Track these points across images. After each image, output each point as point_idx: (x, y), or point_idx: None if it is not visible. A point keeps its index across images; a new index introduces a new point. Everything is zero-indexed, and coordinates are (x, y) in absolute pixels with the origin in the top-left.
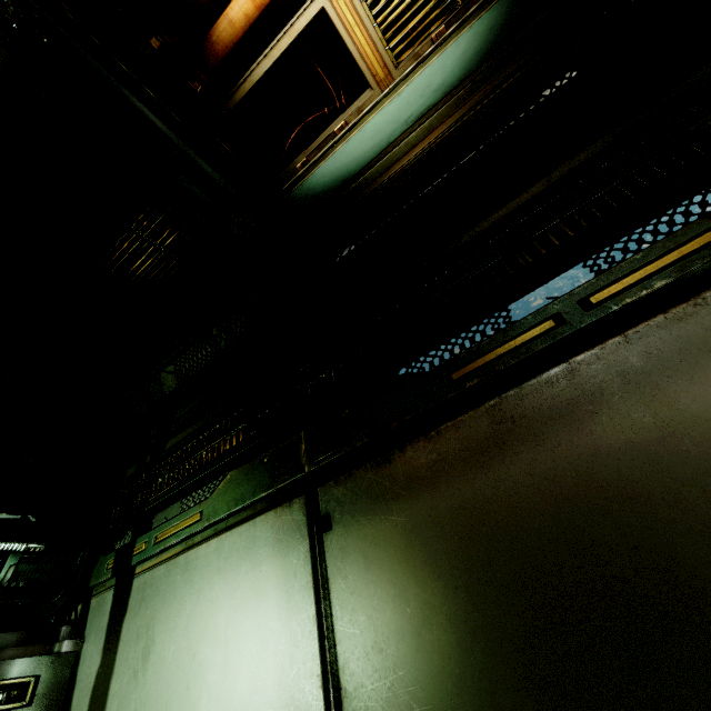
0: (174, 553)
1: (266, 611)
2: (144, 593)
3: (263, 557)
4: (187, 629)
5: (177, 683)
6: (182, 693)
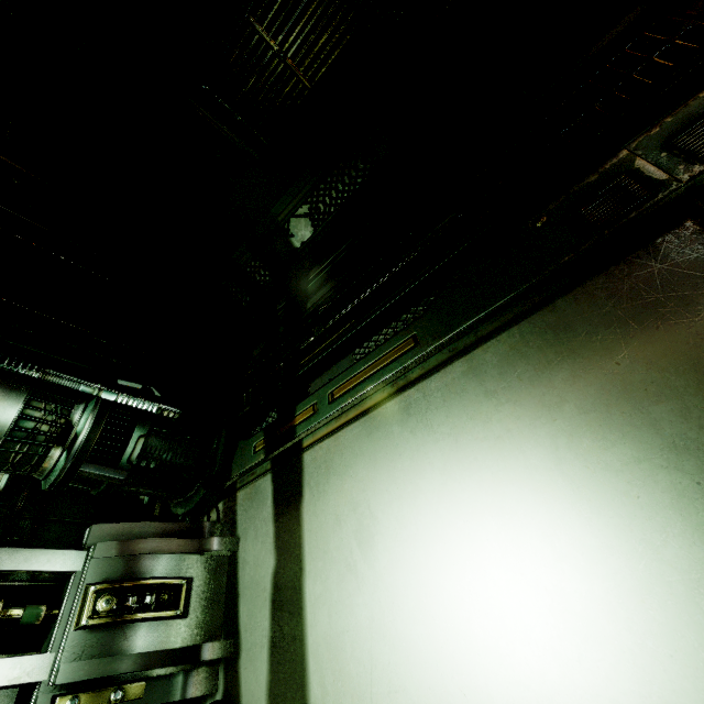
0: (372, 404)
1: (682, 414)
2: (330, 465)
3: (613, 341)
4: (447, 489)
5: (460, 571)
6: (483, 585)
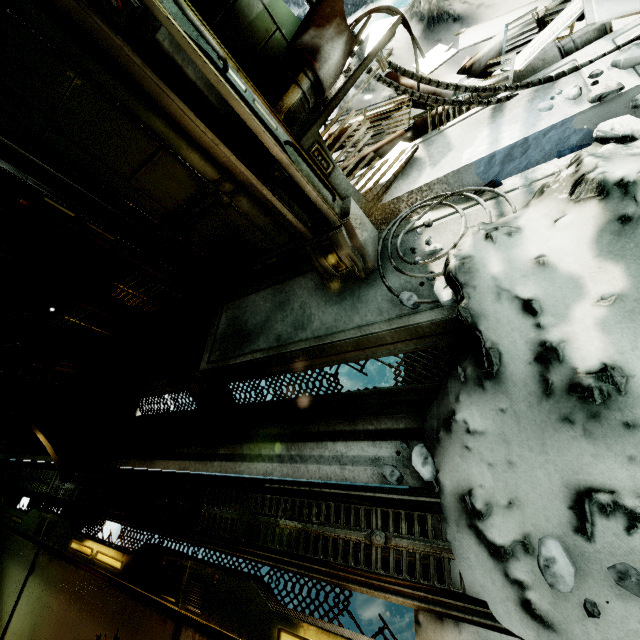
0: None
1: None
2: None
3: None
4: None
5: None
6: None
